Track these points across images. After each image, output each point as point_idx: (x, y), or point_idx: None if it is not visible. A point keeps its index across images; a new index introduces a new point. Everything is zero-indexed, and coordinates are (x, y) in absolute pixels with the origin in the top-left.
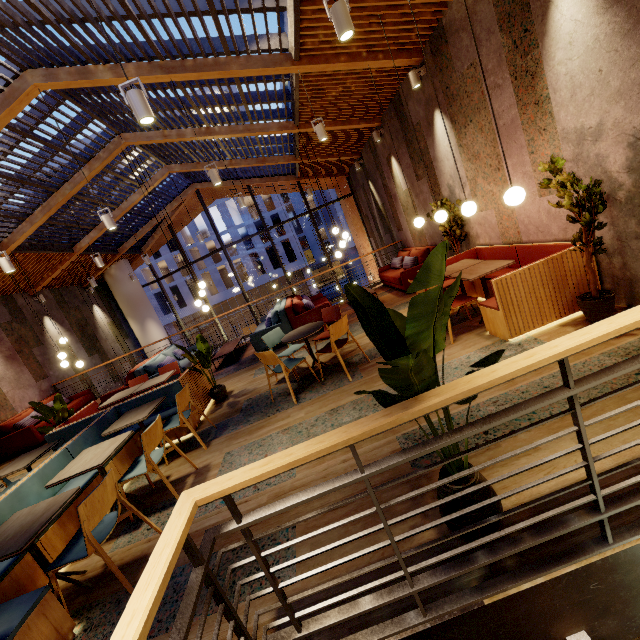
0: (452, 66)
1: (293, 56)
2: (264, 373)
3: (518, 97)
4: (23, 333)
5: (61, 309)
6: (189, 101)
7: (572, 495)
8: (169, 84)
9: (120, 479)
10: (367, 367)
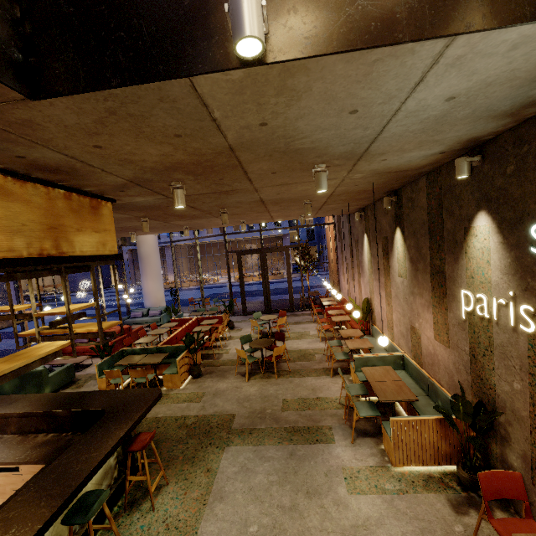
0: None
1: None
2: None
3: None
4: None
5: None
6: None
7: None
8: None
9: None
10: None
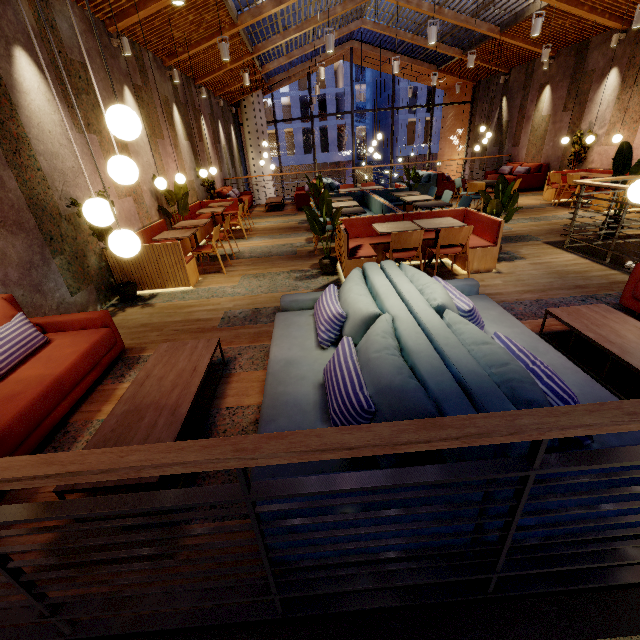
0: None
1: None
2: None
3: None
4: (214, 128)
5: (222, 118)
6: None
7: (639, 234)
8: None
9: None
10: (518, 211)
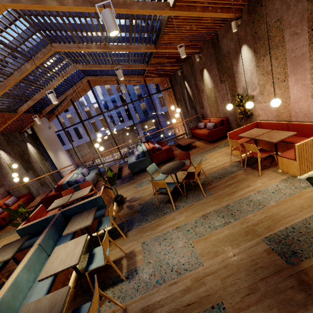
0: (262, 20)
1: (171, 4)
2: (142, 187)
3: (311, 41)
4: None
5: (8, 145)
6: (99, 27)
7: None
8: (90, 14)
9: (86, 269)
10: (211, 187)
